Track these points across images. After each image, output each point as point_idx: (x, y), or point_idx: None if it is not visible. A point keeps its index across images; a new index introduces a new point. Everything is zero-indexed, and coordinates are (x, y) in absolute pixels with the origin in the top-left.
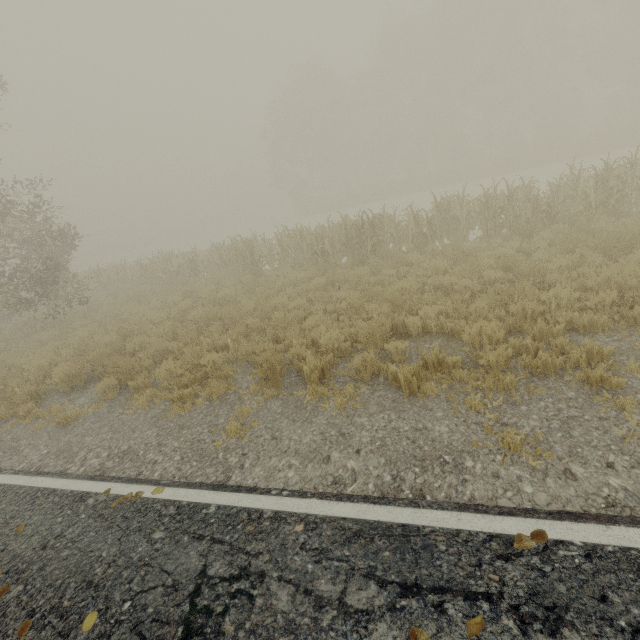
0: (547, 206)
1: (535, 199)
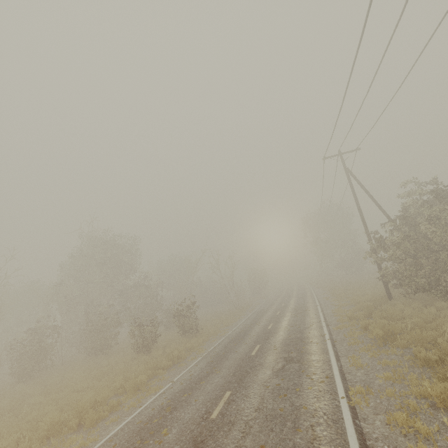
0: None
1: None
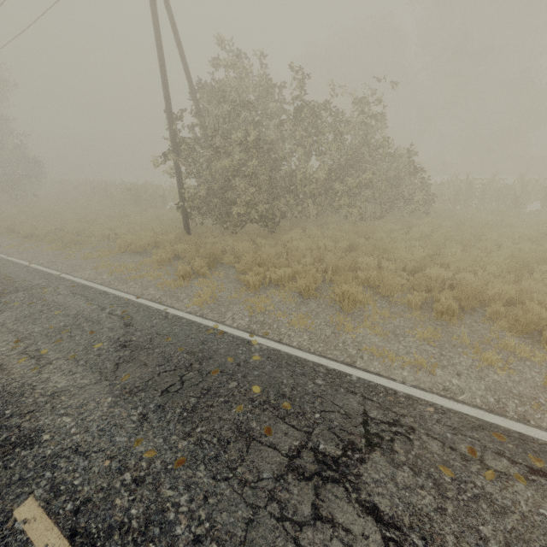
0: None
1: None
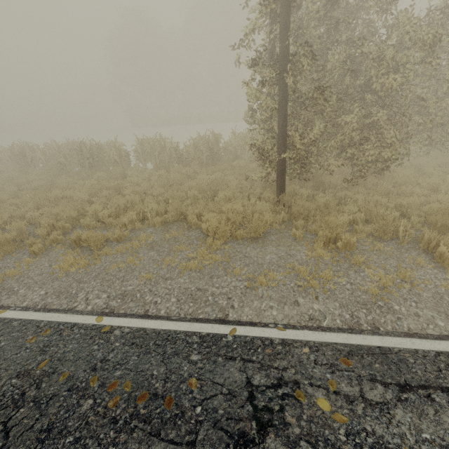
0: (180, 154)
1: (170, 150)
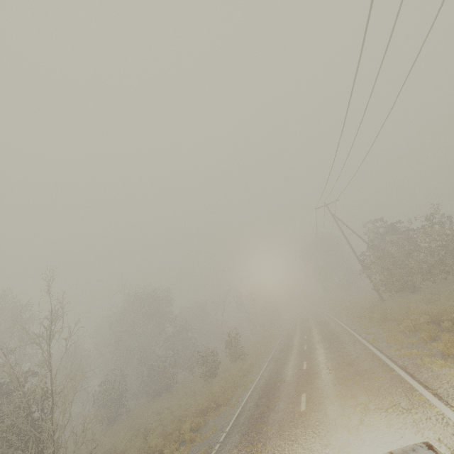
0: None
1: None
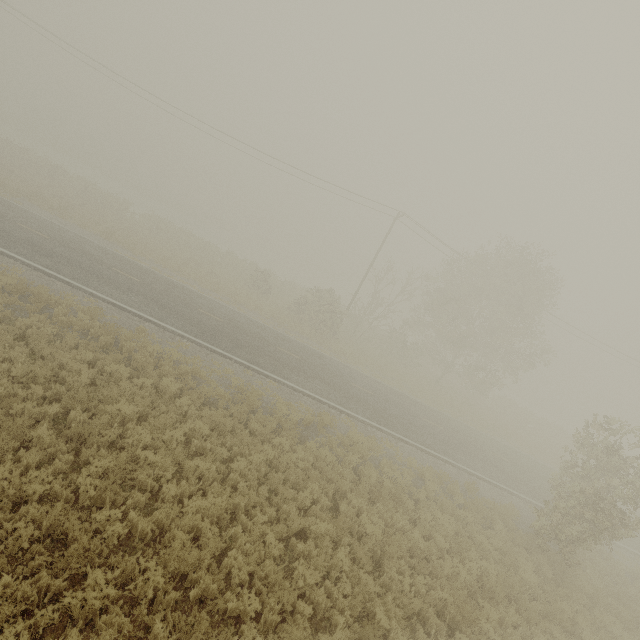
0: None
1: None
